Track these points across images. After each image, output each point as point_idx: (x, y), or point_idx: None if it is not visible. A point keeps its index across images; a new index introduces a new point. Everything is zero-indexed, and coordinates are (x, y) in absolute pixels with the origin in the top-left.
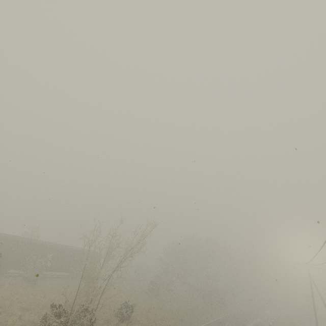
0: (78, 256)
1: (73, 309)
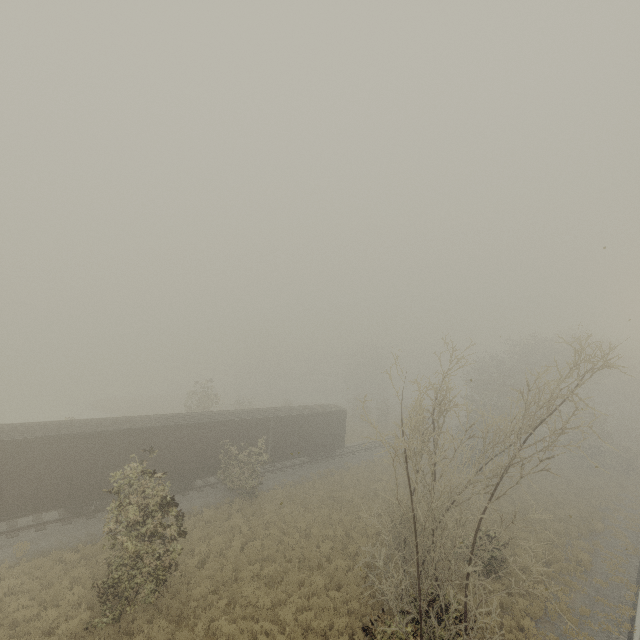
0: (307, 425)
1: (424, 637)
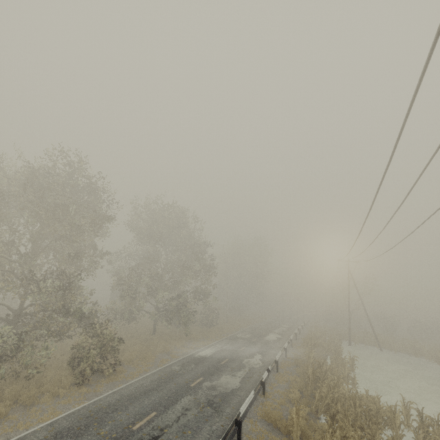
0: None
1: None
